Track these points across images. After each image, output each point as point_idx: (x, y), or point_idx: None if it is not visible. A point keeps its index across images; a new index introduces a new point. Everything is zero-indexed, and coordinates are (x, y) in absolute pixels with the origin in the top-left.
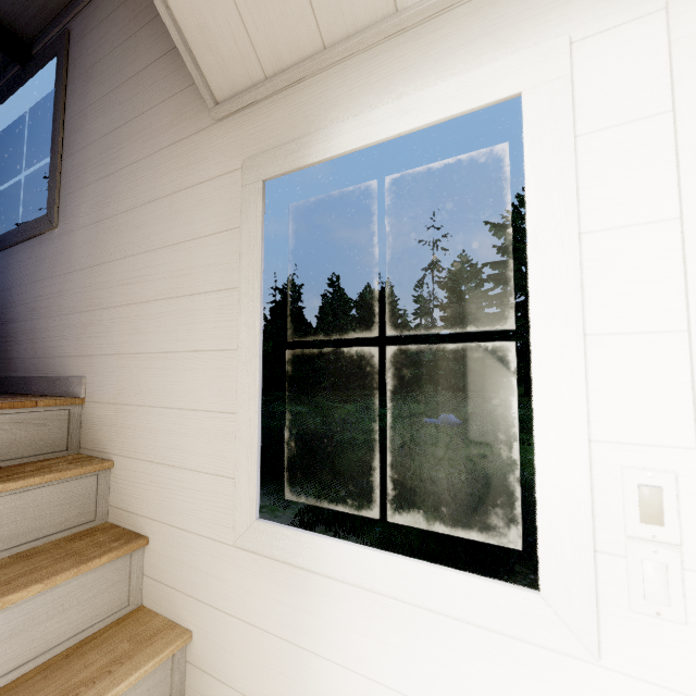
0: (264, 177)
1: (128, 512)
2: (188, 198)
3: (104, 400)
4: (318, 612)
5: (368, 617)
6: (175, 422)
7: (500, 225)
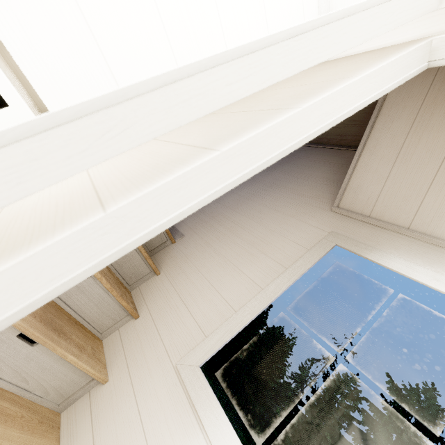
0: (338, 244)
1: (143, 298)
2: (293, 222)
3: (182, 250)
4: None
5: None
6: (203, 286)
7: (397, 387)
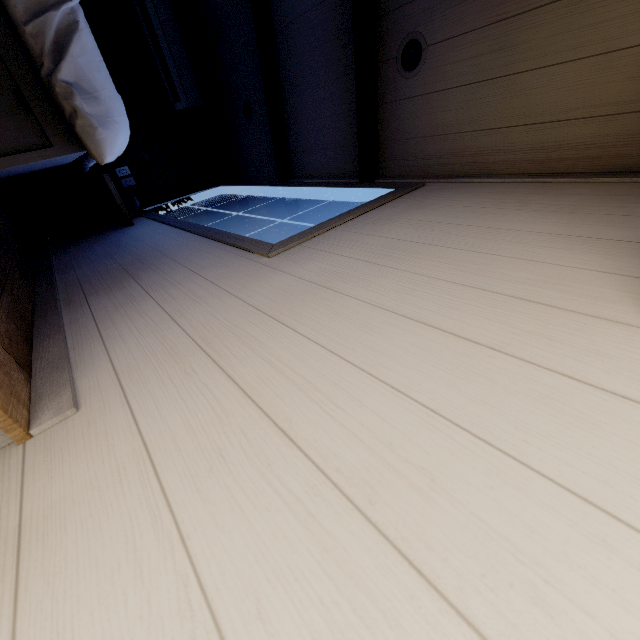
0: None
1: None
2: (515, 372)
3: (29, 487)
4: None
5: None
6: None
7: None
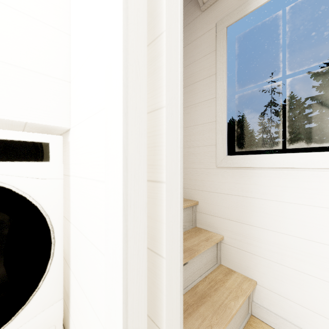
0: (227, 25)
1: None
2: (190, 47)
3: None
4: (255, 183)
5: (279, 179)
6: (188, 132)
7: (319, 73)
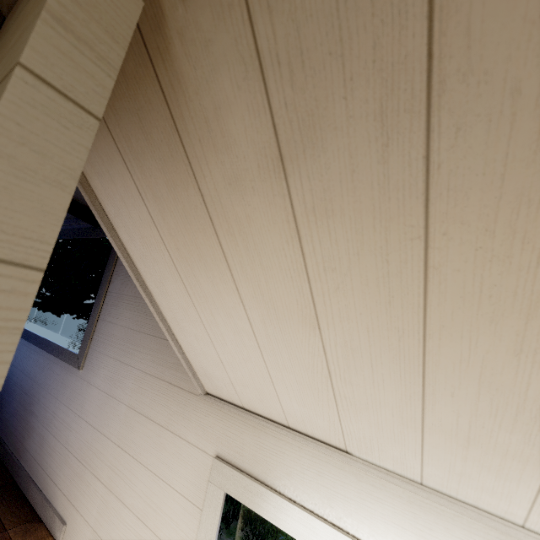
0: (226, 491)
1: None
2: (171, 442)
3: None
4: None
5: None
6: None
7: None
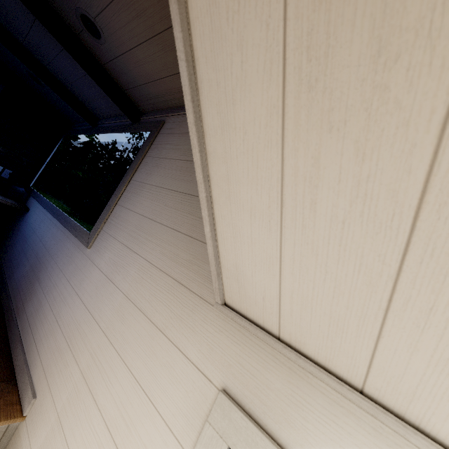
0: (231, 446)
1: None
2: (165, 349)
3: (31, 442)
4: None
5: None
6: None
7: None
